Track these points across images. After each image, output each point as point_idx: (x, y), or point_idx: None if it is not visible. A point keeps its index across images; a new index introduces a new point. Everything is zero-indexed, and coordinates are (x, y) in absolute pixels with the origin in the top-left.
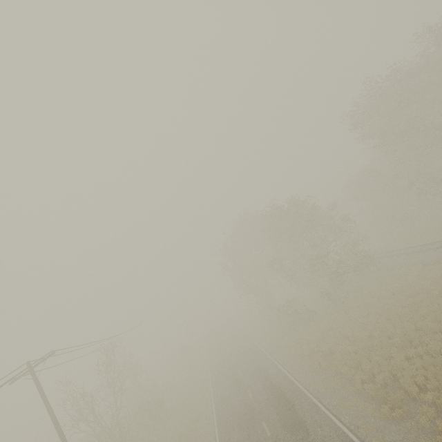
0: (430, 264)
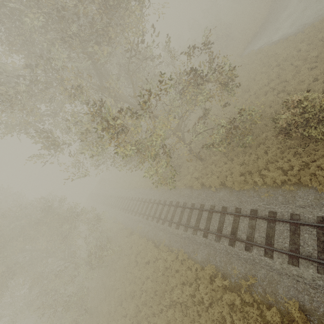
0: (150, 240)
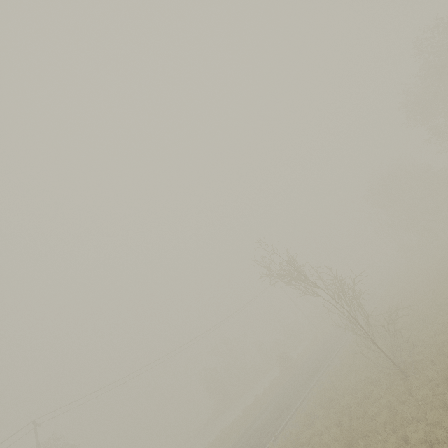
0: None
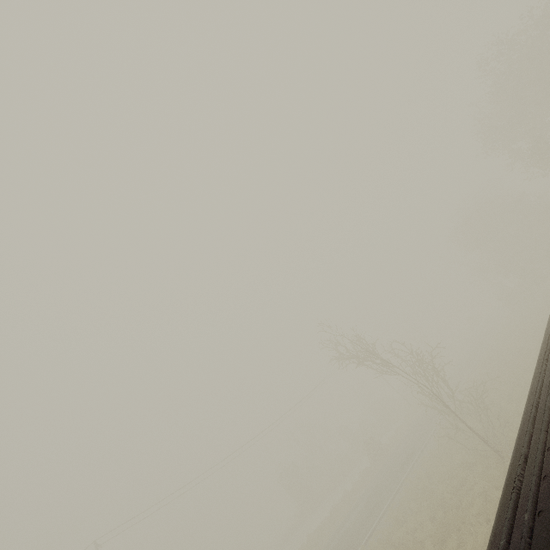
0: None
